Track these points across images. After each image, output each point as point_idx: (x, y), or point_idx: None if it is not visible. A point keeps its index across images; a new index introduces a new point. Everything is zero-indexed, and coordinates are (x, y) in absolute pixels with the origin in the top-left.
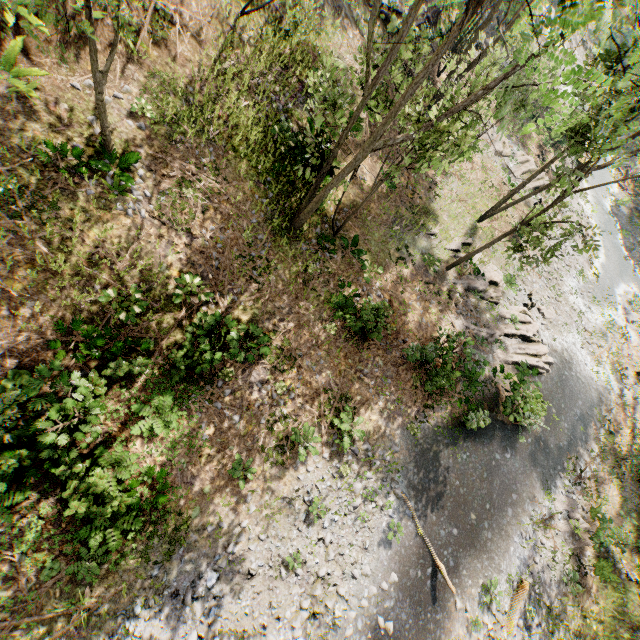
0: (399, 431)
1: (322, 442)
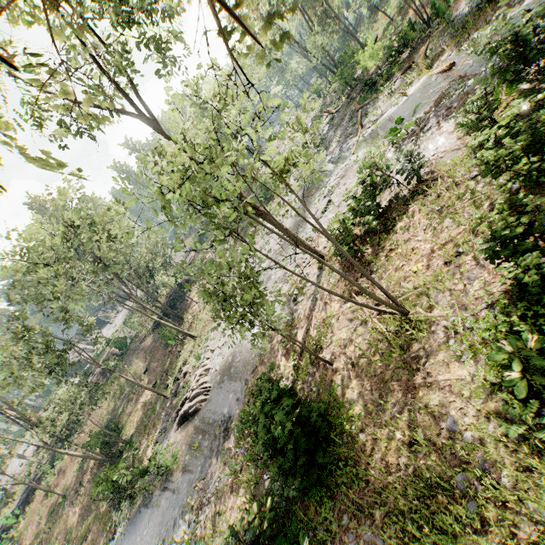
0: None
1: None
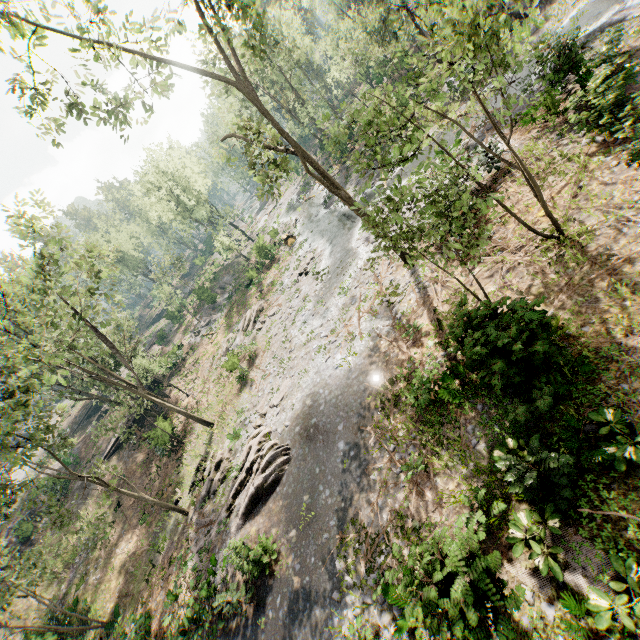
0: None
1: None
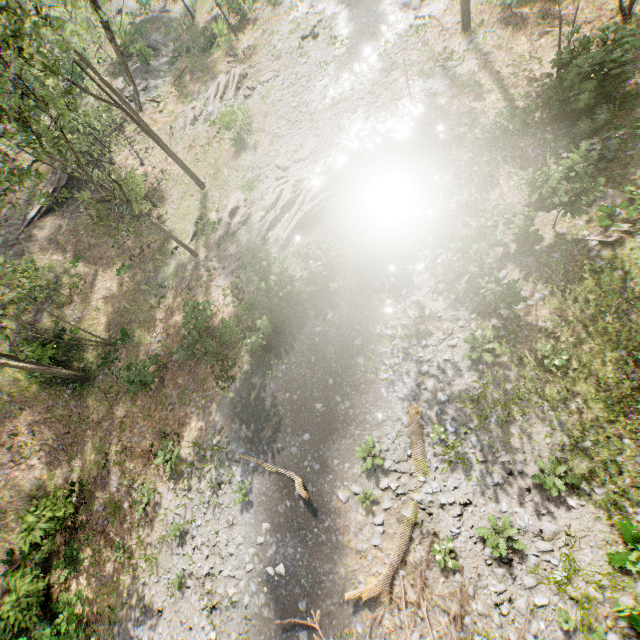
0: (217, 412)
1: (165, 481)
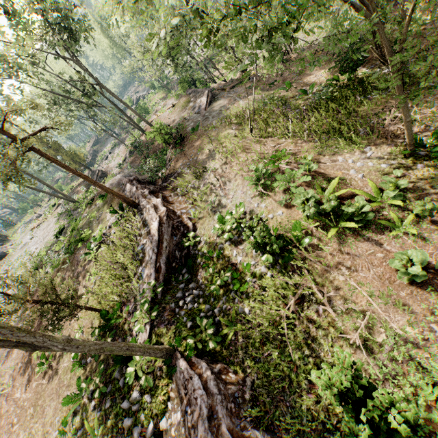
0: None
1: None
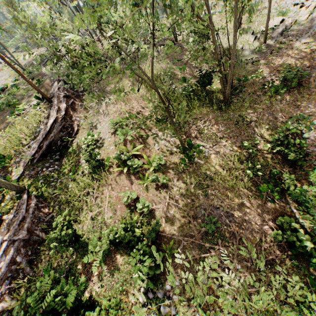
0: None
1: None
